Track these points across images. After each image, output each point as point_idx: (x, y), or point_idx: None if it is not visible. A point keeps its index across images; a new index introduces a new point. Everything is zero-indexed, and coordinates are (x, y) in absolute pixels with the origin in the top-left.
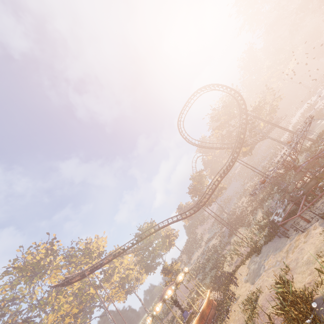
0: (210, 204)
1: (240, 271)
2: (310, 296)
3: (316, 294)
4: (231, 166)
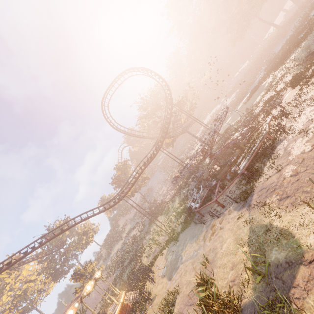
0: (134, 194)
1: (158, 263)
2: (238, 302)
3: (244, 298)
4: (155, 155)
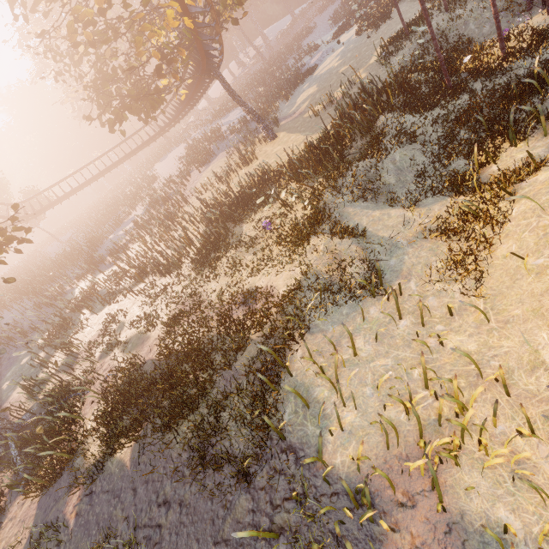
0: None
1: None
2: None
3: None
4: None
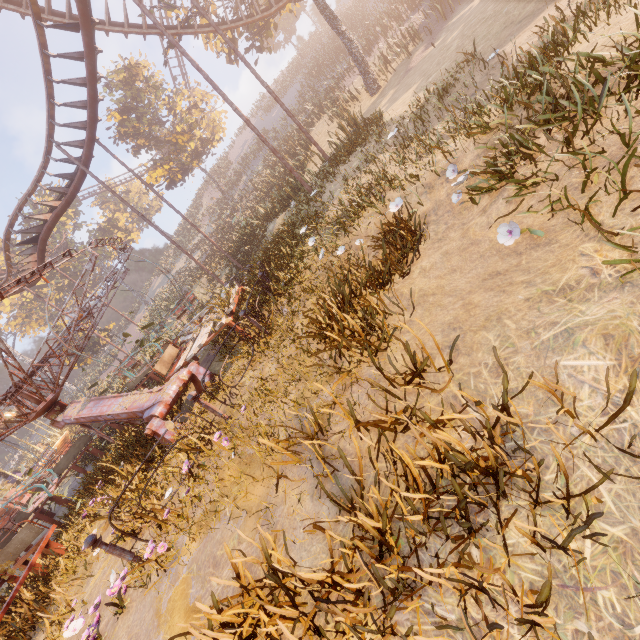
0: (171, 187)
1: None
2: None
3: None
4: (75, 184)
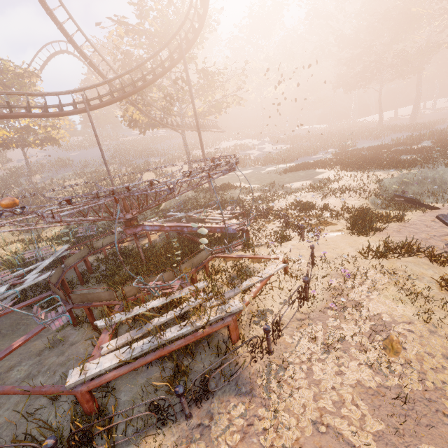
0: None
1: None
2: None
3: None
4: (62, 113)
